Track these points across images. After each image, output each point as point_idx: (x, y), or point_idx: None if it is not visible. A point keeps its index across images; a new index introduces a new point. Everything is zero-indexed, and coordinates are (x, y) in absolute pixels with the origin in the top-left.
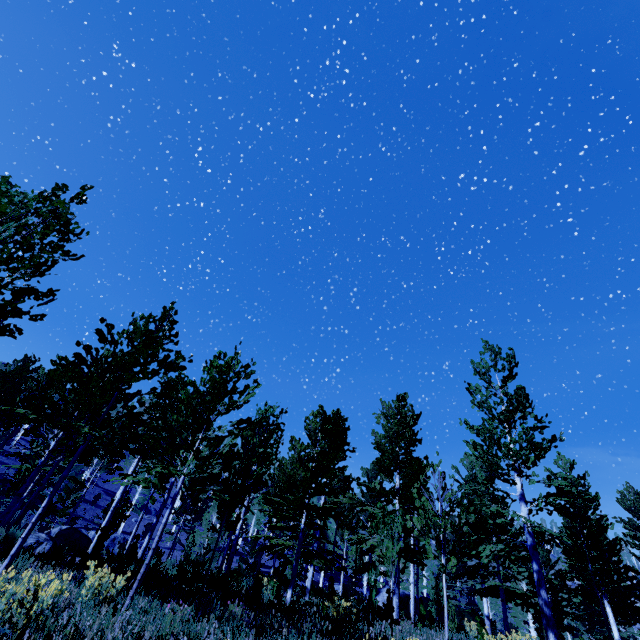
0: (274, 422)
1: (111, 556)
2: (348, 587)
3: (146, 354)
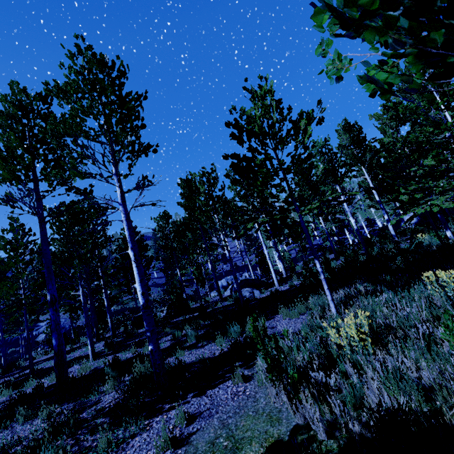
0: (329, 150)
1: (281, 279)
2: (385, 227)
3: (306, 117)
